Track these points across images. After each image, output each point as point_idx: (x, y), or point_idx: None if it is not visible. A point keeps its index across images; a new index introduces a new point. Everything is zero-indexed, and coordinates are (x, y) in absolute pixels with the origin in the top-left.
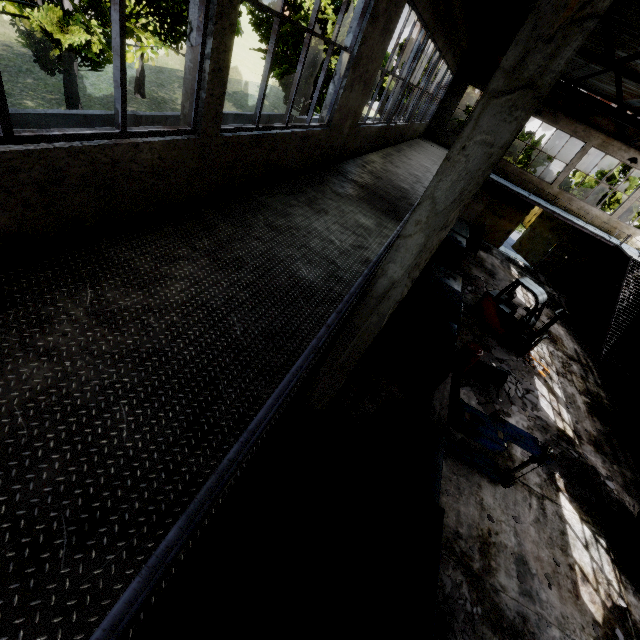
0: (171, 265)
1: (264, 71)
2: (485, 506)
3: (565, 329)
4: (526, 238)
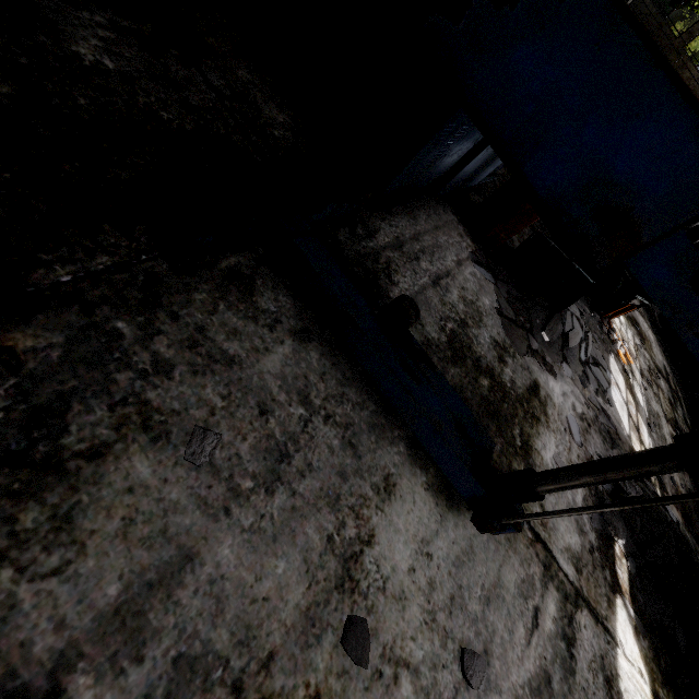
0: None
1: None
2: (364, 574)
3: (656, 337)
4: None
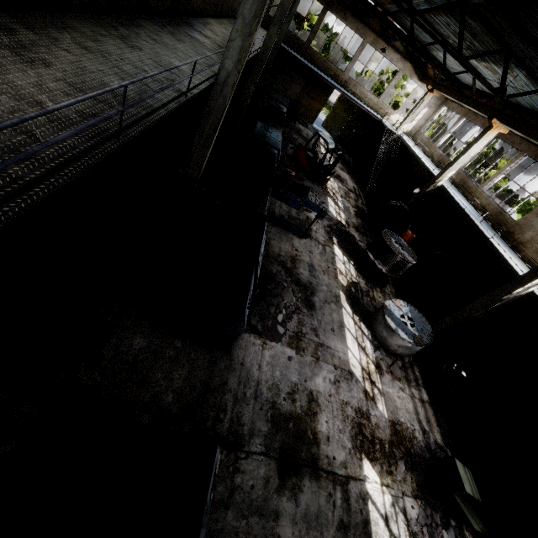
0: (102, 37)
1: None
2: (295, 246)
3: (350, 176)
4: (330, 117)
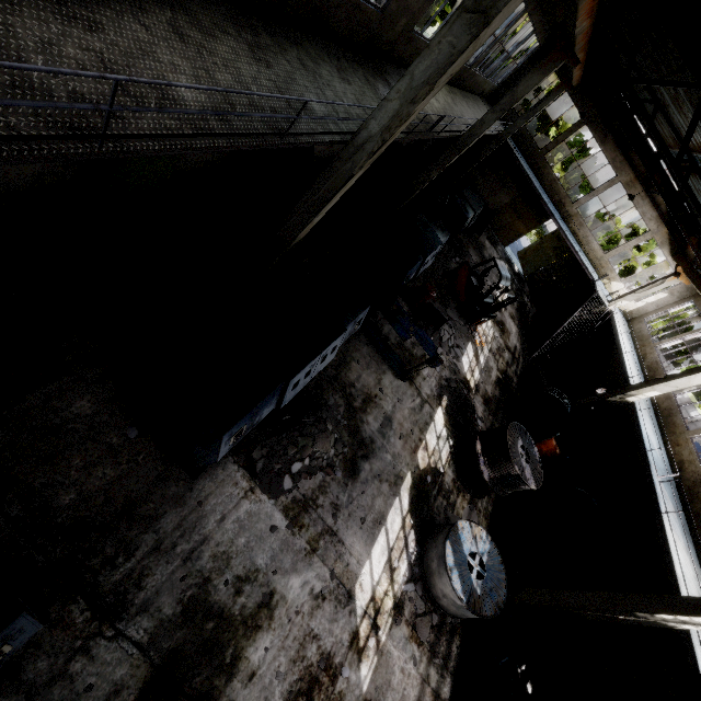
0: (222, 34)
1: None
2: (381, 383)
3: (518, 330)
4: (532, 249)
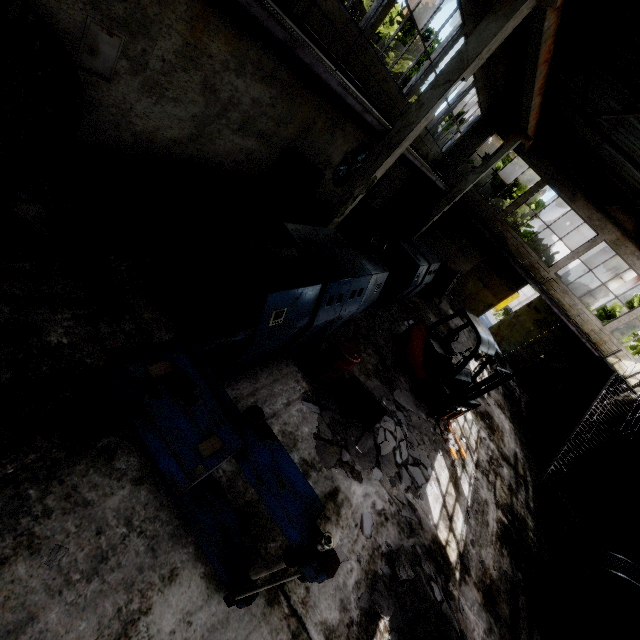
0: None
1: None
2: (137, 632)
3: (513, 426)
4: (507, 323)
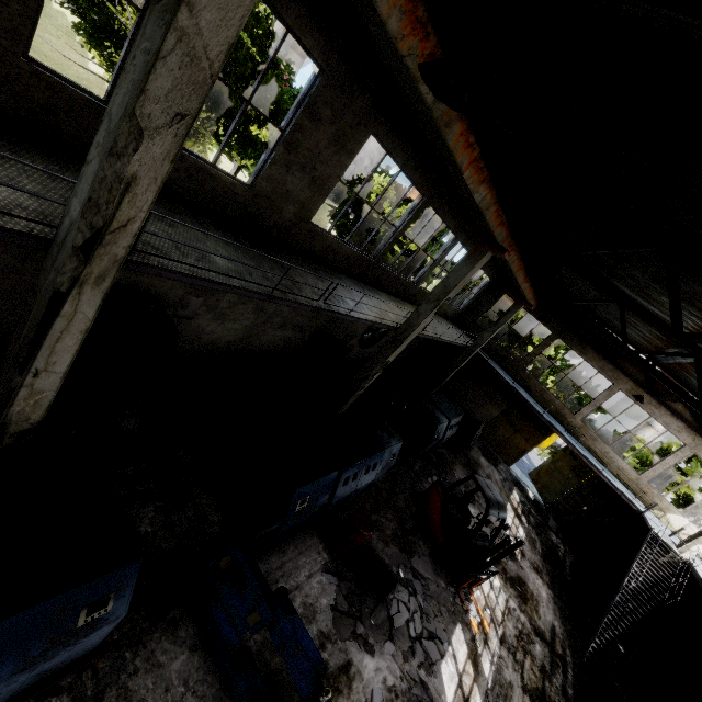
0: None
1: (122, 54)
2: None
3: (552, 593)
4: (545, 469)
